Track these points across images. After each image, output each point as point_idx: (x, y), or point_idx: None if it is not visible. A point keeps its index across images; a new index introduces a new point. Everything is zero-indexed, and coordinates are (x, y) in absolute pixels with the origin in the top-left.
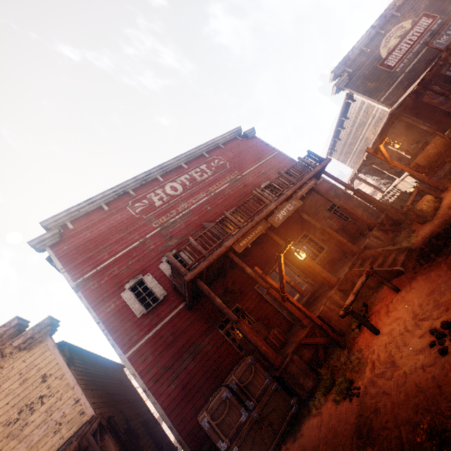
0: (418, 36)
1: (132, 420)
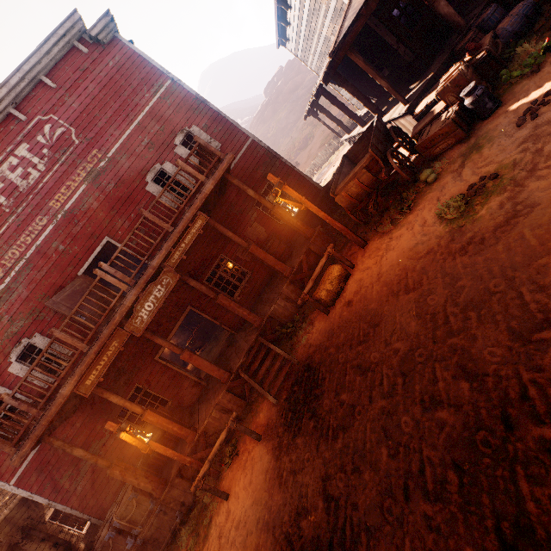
0: None
1: None
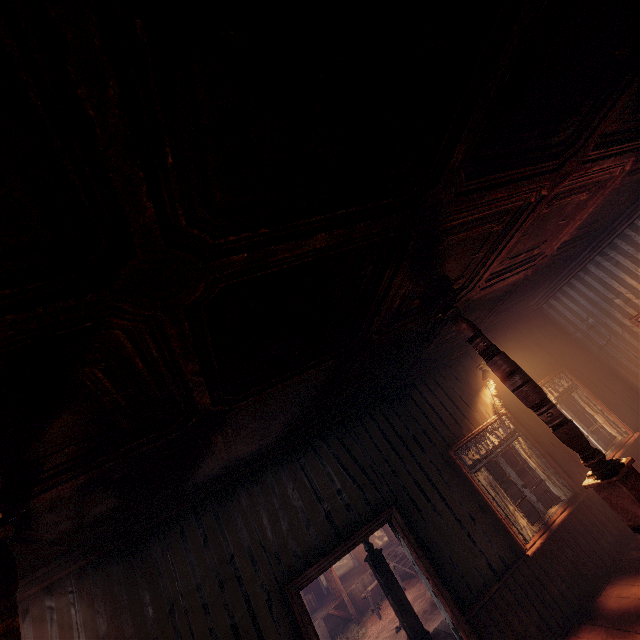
0: None
1: None
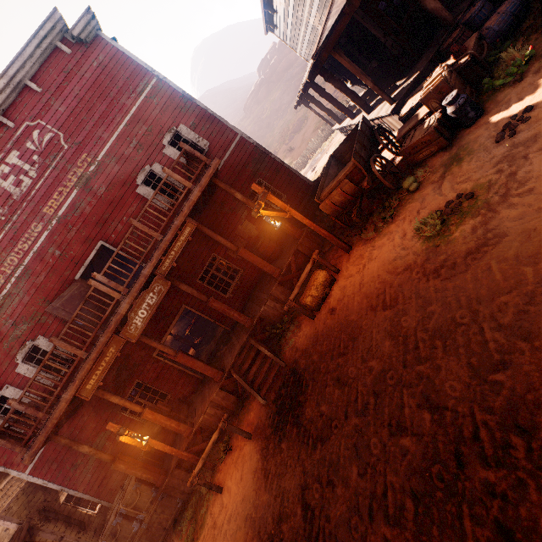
0: None
1: None
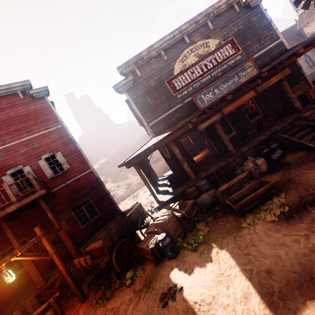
0: (214, 66)
1: None
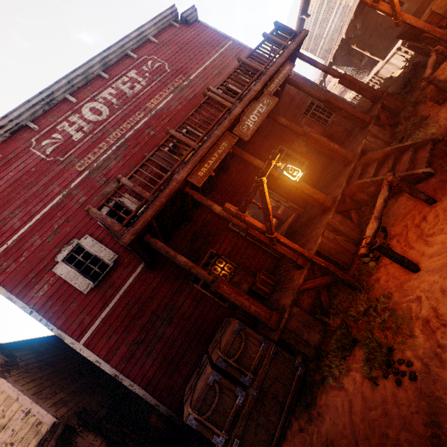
0: None
1: (119, 387)
